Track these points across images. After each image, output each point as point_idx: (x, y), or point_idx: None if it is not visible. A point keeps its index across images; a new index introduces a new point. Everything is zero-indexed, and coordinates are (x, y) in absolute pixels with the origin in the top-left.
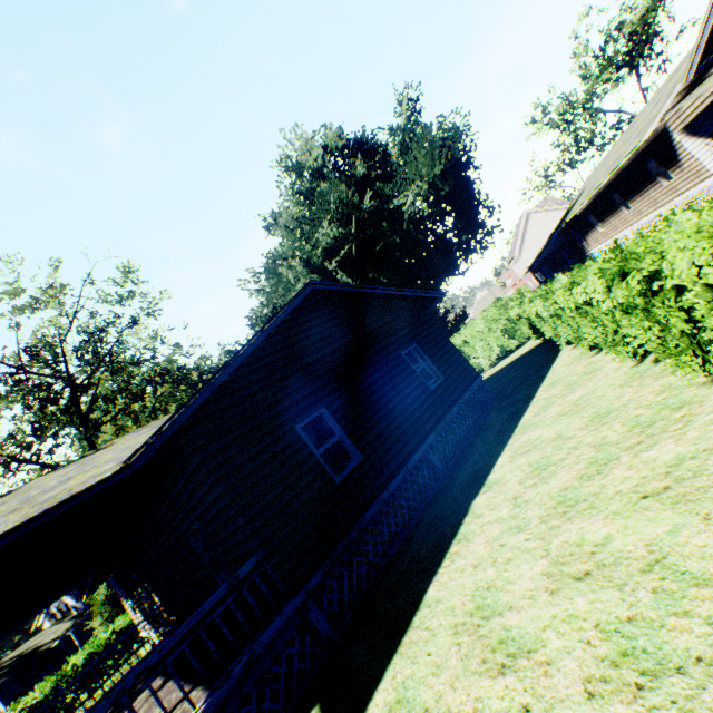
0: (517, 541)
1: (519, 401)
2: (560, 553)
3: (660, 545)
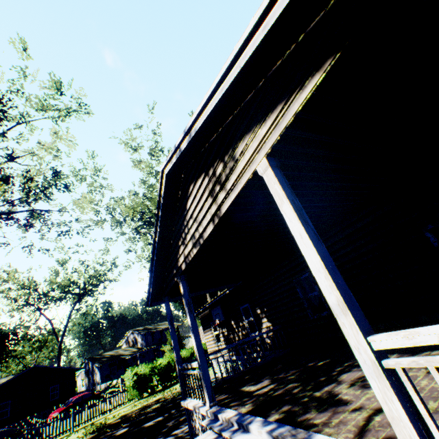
0: None
1: None
2: None
3: None
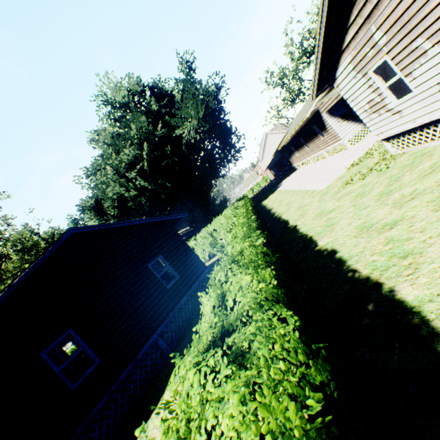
0: None
1: None
2: None
3: None
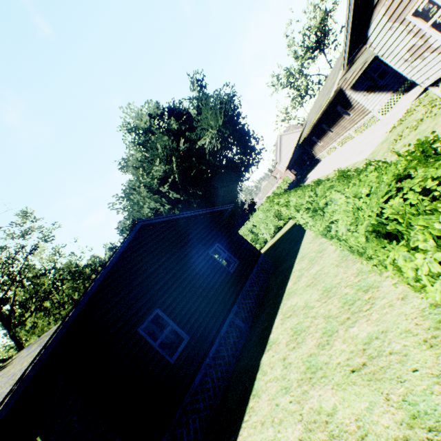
0: (285, 403)
1: (286, 270)
2: (309, 419)
3: (363, 421)
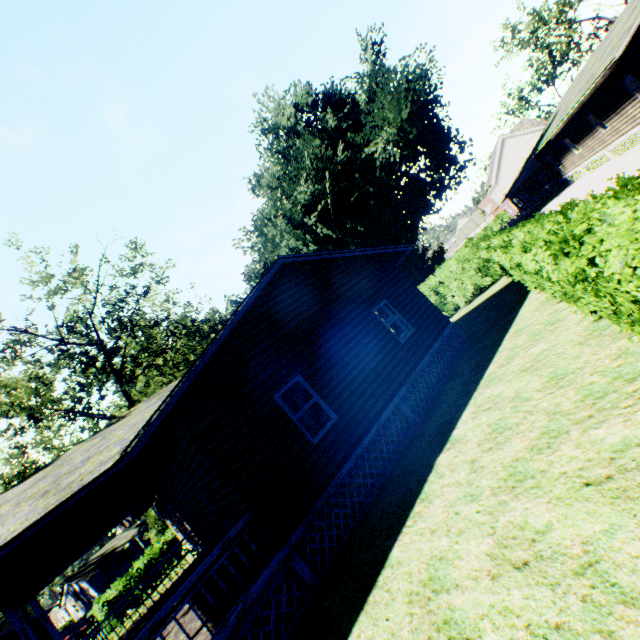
0: (469, 512)
1: (487, 348)
2: (505, 534)
3: (595, 546)
